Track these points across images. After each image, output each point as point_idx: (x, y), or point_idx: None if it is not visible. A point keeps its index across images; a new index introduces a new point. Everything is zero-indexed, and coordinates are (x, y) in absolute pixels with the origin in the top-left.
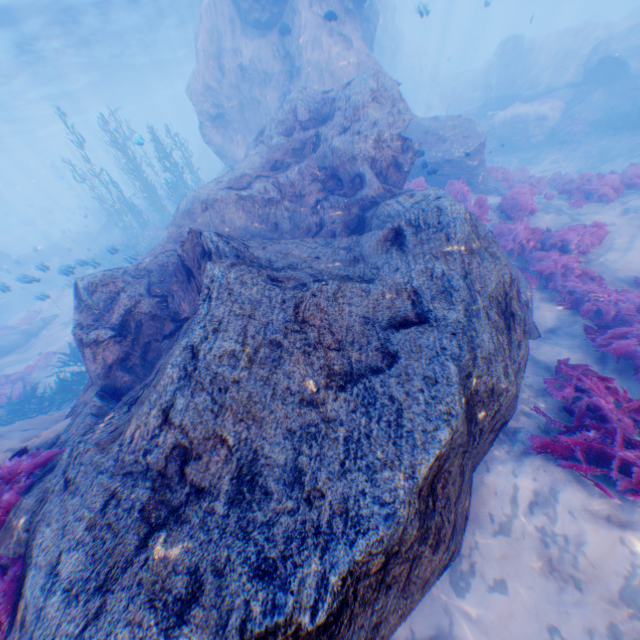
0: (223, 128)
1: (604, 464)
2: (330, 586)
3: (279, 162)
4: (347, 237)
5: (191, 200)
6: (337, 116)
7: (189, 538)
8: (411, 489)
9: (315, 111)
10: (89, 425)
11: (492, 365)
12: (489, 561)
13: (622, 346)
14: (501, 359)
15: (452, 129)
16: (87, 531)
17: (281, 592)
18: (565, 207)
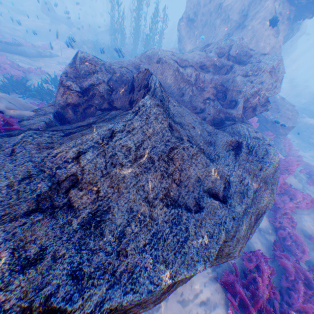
0: (190, 28)
1: (243, 307)
2: (103, 308)
3: (205, 66)
4: (212, 128)
5: (154, 53)
6: (248, 66)
7: (52, 228)
8: (169, 284)
9: (239, 55)
10: (40, 126)
11: (238, 243)
12: (167, 310)
13: (285, 262)
14: (242, 242)
15: (286, 110)
16: (6, 186)
17: (78, 293)
18: (304, 181)
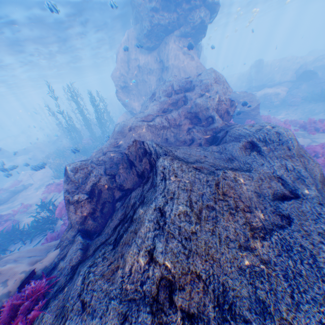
0: (127, 93)
1: None
2: None
3: (165, 109)
4: (216, 146)
5: (121, 125)
6: (196, 88)
7: None
8: None
9: (181, 86)
10: (79, 256)
11: None
12: None
13: None
14: None
15: (243, 97)
16: None
17: None
18: (306, 135)
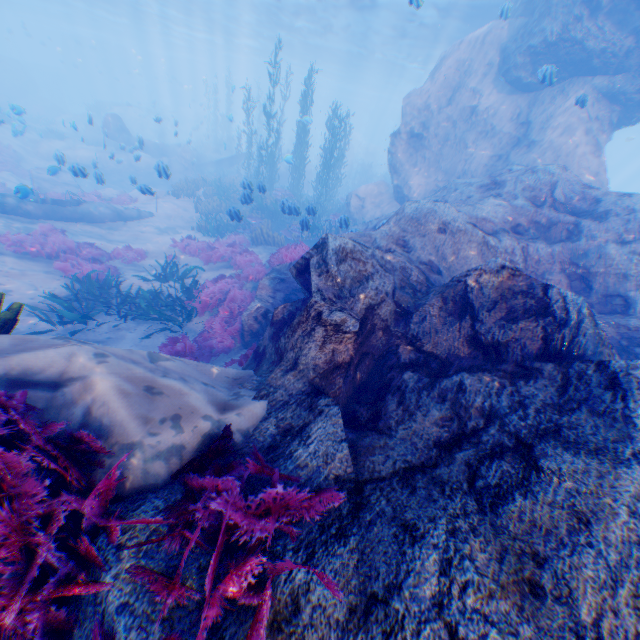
0: (413, 148)
1: None
2: None
3: (521, 227)
4: None
5: (424, 211)
6: (614, 221)
7: None
8: None
9: (566, 198)
10: (352, 463)
11: None
12: None
13: None
14: None
15: None
16: None
17: None
18: None
